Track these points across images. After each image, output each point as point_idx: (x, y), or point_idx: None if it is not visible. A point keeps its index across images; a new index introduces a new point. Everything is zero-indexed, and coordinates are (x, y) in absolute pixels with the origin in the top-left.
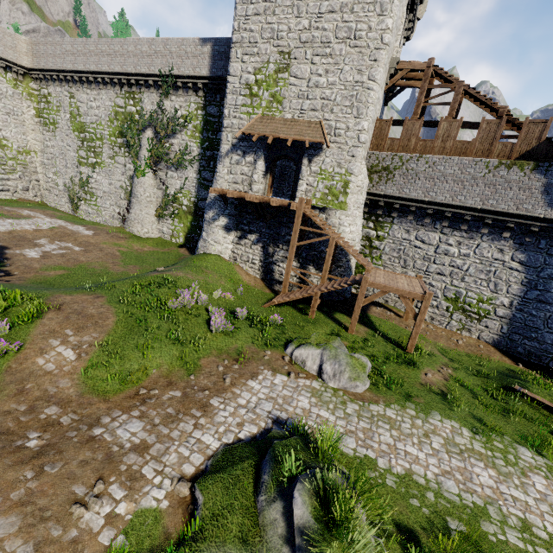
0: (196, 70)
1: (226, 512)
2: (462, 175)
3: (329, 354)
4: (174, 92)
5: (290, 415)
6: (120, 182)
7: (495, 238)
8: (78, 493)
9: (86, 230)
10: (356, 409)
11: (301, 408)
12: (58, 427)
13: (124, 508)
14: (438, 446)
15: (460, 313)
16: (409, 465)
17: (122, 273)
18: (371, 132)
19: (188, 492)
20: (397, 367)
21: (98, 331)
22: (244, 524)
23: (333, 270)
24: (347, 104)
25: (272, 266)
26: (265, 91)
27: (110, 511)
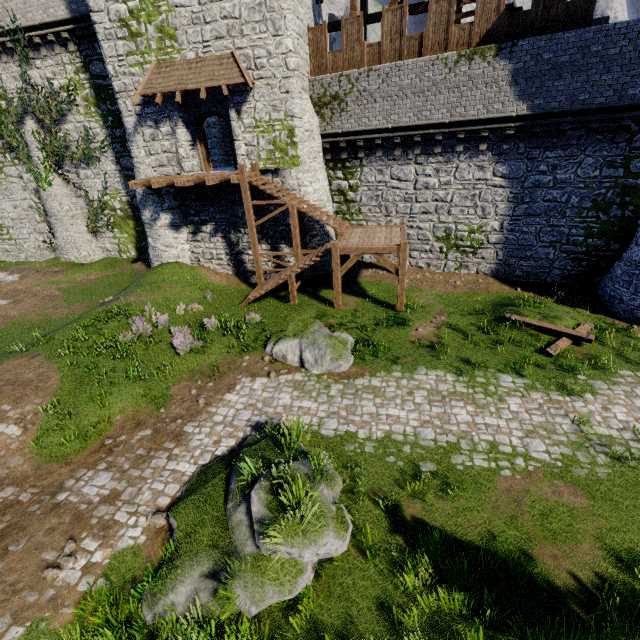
0: (49, 12)
1: (198, 528)
2: (422, 84)
3: (307, 342)
4: (35, 53)
5: (270, 416)
6: (26, 201)
7: (473, 155)
8: (49, 559)
9: (9, 275)
10: (340, 389)
11: (282, 405)
12: (18, 506)
13: (101, 556)
14: (421, 399)
15: (454, 251)
16: (390, 427)
17: (67, 316)
18: (305, 50)
19: (165, 521)
20: (387, 331)
21: (41, 395)
22: (215, 532)
23: (308, 243)
24: (258, 18)
25: (241, 257)
26: (148, 24)
27: (86, 563)
